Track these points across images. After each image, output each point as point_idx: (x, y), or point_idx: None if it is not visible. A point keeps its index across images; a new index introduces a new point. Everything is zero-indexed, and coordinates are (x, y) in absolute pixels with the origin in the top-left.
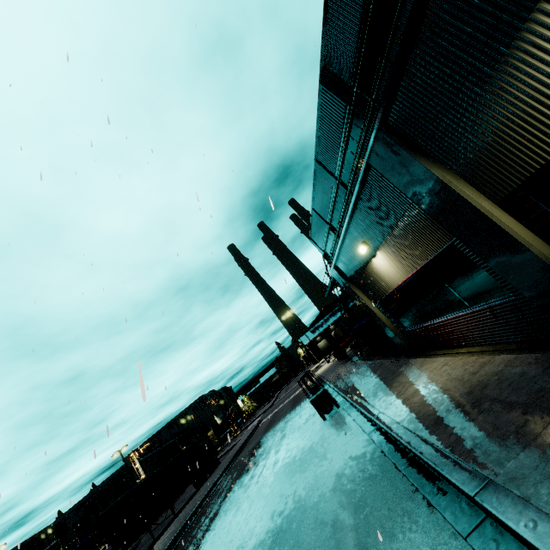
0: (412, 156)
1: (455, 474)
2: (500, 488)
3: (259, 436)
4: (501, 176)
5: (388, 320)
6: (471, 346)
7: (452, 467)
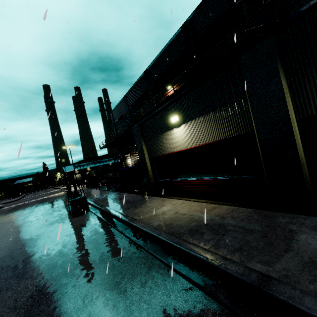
0: (277, 64)
1: (230, 267)
2: (283, 282)
3: None
4: (316, 103)
5: (151, 170)
6: (197, 199)
7: (224, 262)
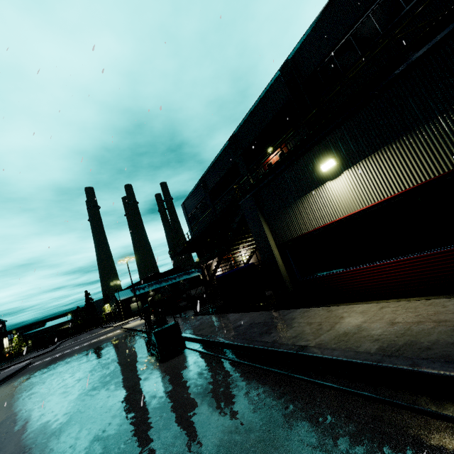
0: None
1: None
2: None
3: (25, 378)
4: None
5: (283, 265)
6: (402, 298)
7: None
